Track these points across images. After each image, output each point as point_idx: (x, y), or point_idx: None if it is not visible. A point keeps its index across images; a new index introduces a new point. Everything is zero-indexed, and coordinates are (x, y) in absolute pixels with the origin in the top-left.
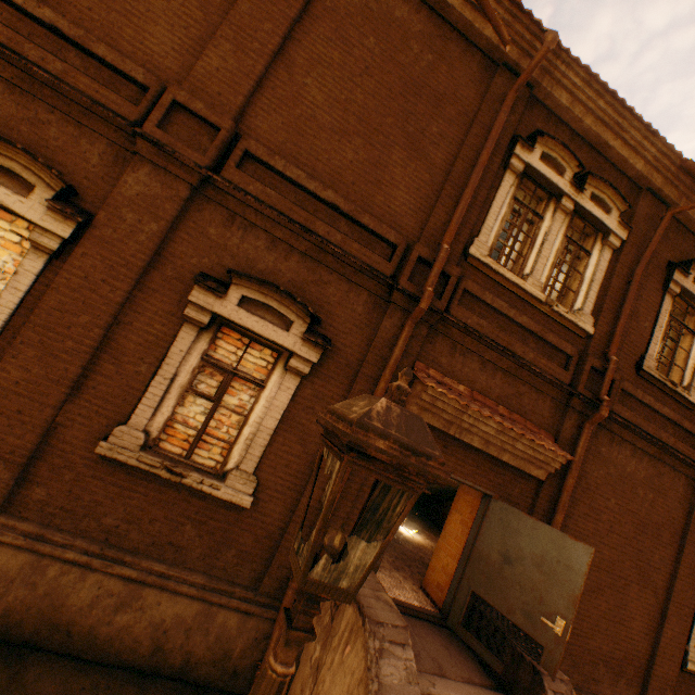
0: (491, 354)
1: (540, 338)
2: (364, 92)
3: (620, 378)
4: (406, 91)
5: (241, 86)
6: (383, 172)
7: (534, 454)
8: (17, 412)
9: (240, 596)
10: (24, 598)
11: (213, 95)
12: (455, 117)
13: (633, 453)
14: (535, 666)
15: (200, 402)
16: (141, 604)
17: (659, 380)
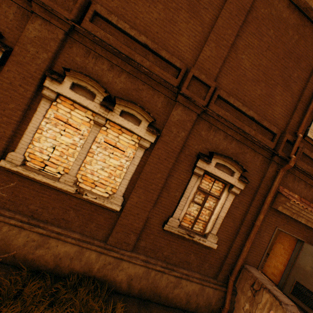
0: (310, 181)
1: None
2: (266, 59)
3: None
4: (284, 56)
5: (217, 63)
6: (272, 98)
7: None
8: (137, 214)
9: (212, 282)
10: (145, 284)
11: (206, 69)
12: (305, 67)
13: None
14: None
15: (194, 205)
16: (181, 285)
17: None
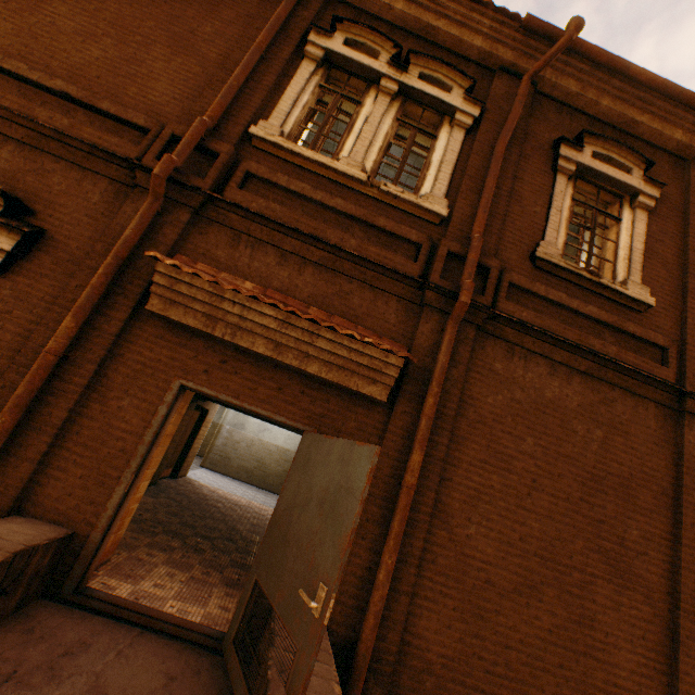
0: (293, 244)
1: (370, 226)
2: (120, 3)
3: (505, 269)
4: (174, 1)
5: None
6: (140, 67)
7: (351, 356)
8: None
9: None
10: None
11: None
12: (236, 19)
13: (553, 371)
14: (269, 689)
15: None
16: None
17: (569, 270)
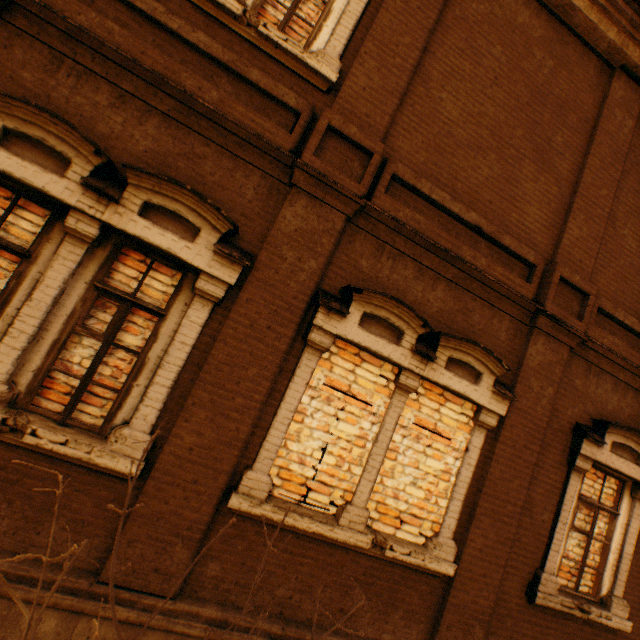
0: None
1: None
2: None
3: None
4: None
5: (591, 249)
6: None
7: None
8: (482, 575)
9: None
10: None
11: (575, 262)
12: None
13: None
14: None
15: (572, 534)
16: None
17: None
